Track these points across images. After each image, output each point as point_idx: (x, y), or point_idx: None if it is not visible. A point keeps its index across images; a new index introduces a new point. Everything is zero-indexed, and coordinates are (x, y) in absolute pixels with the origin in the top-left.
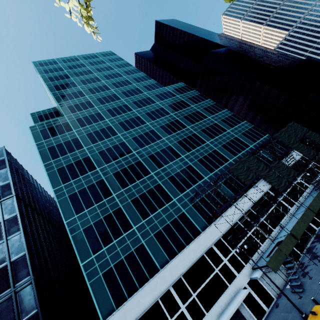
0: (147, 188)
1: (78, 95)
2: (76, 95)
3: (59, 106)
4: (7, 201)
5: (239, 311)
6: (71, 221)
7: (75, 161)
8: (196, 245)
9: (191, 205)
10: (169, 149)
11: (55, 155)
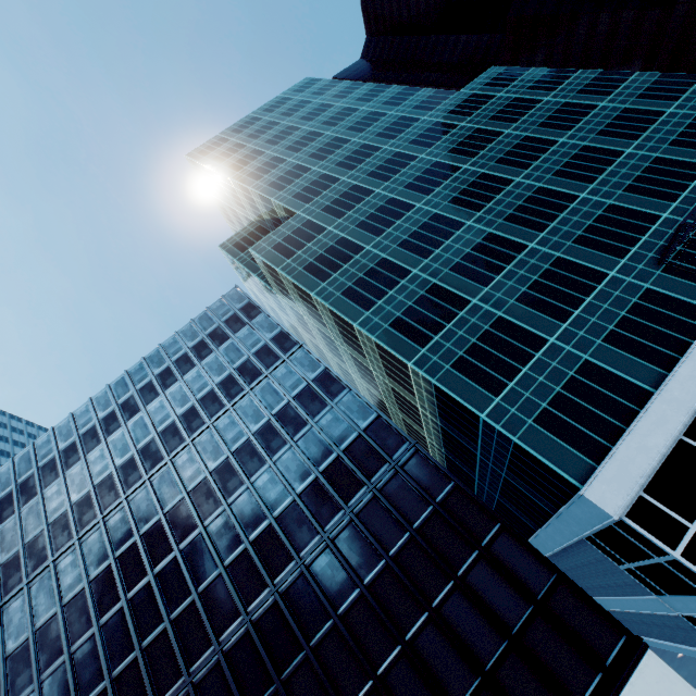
0: (537, 271)
1: (298, 173)
2: (294, 175)
3: (278, 201)
4: (296, 356)
5: None
6: (419, 359)
7: (363, 272)
8: None
9: (659, 272)
10: (541, 193)
11: (323, 274)
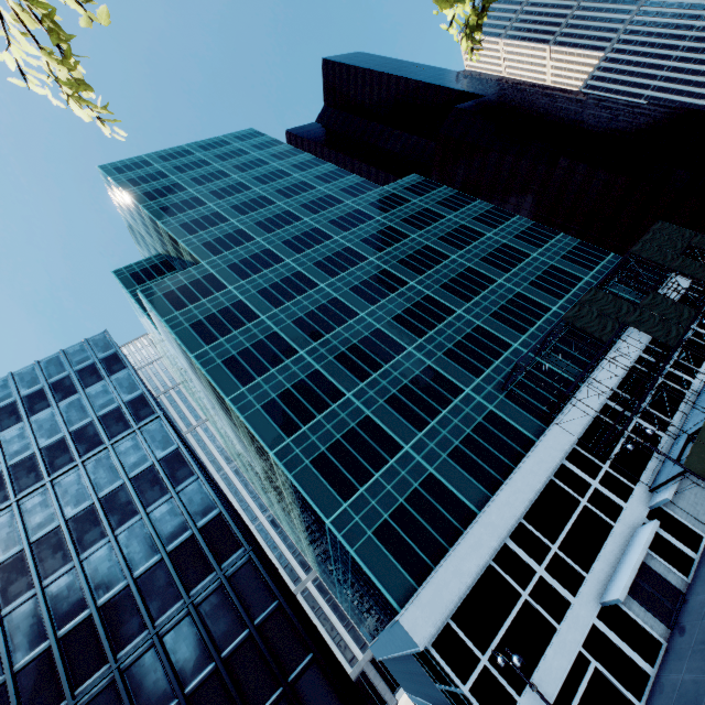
0: (409, 375)
1: (215, 221)
2: (211, 222)
3: (185, 245)
4: (150, 427)
5: (645, 563)
6: (282, 449)
7: (252, 343)
8: (533, 464)
9: (502, 397)
10: (428, 301)
11: (209, 336)
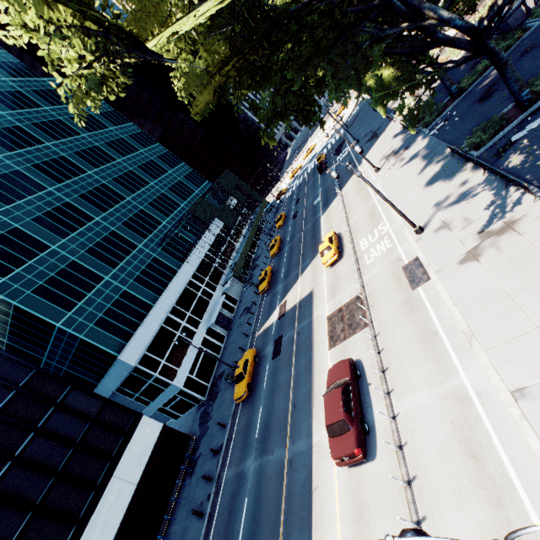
0: (100, 236)
1: None
2: None
3: None
4: None
5: (221, 312)
6: None
7: None
8: (178, 280)
9: (160, 250)
10: (105, 188)
11: None
